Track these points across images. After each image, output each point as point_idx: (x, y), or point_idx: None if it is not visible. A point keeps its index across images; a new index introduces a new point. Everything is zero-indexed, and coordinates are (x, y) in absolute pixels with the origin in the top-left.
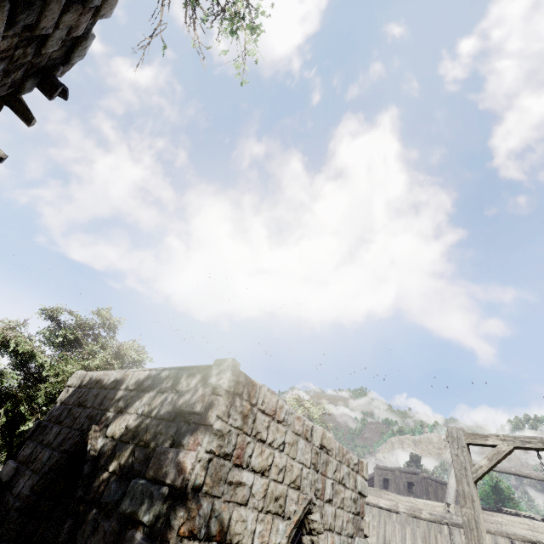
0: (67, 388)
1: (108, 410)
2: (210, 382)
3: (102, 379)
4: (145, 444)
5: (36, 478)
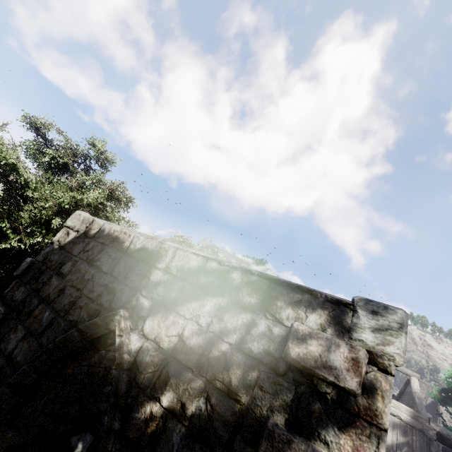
0: (66, 228)
1: (140, 292)
2: (360, 339)
3: (121, 238)
4: (230, 392)
5: (33, 344)
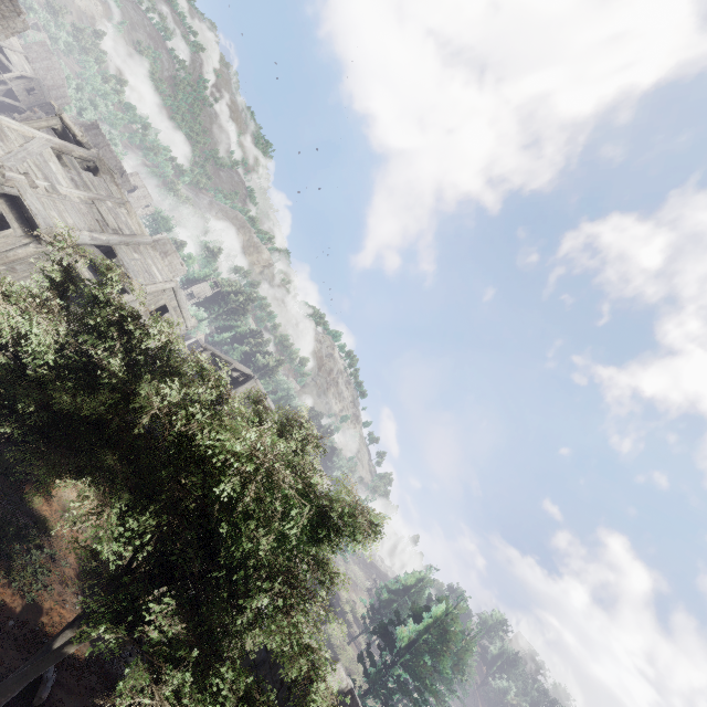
0: None
1: None
2: None
3: None
4: None
5: None
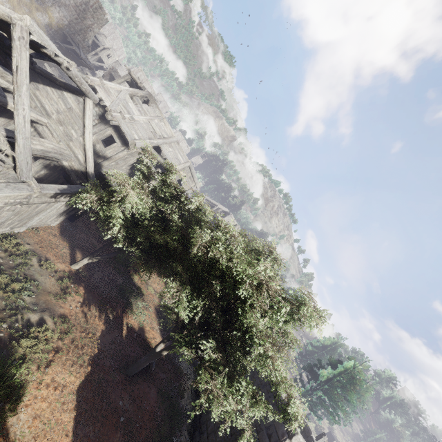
0: None
1: None
2: None
3: None
4: None
5: None
